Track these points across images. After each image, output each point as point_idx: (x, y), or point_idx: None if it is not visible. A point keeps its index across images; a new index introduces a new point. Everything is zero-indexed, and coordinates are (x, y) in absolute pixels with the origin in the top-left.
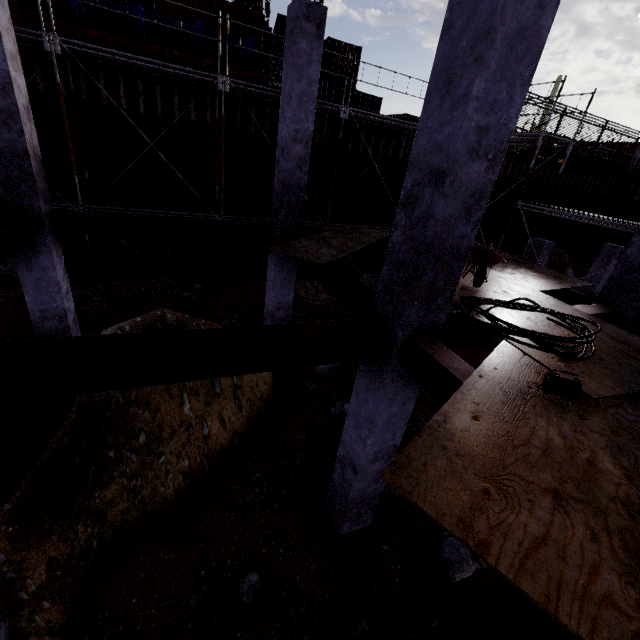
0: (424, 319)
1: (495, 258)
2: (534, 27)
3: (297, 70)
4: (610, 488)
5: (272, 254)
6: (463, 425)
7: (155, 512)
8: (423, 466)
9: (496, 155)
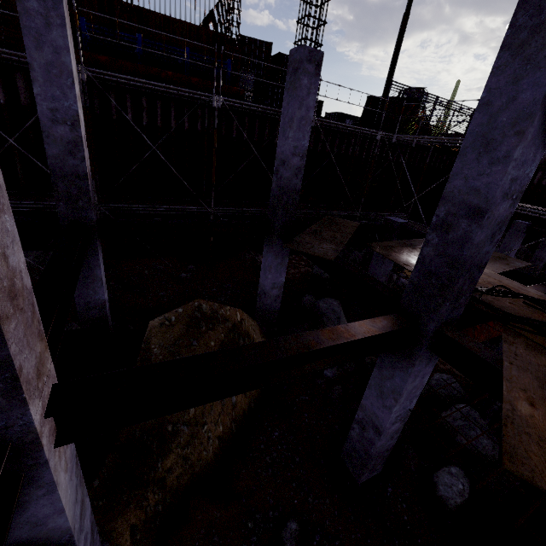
0: (449, 314)
1: None
2: None
3: (299, 100)
4: None
5: (269, 244)
6: (528, 411)
7: (199, 474)
8: (526, 453)
9: (517, 195)
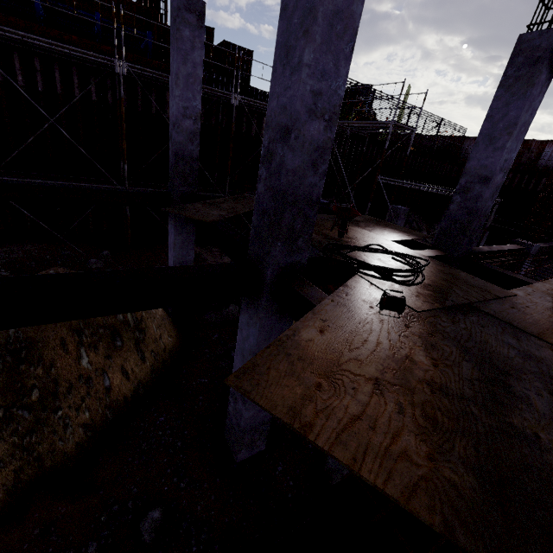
0: (288, 258)
1: (354, 214)
2: (348, 11)
3: (182, 54)
4: (420, 374)
5: (171, 218)
6: (309, 337)
7: (53, 467)
8: (266, 370)
9: (331, 117)
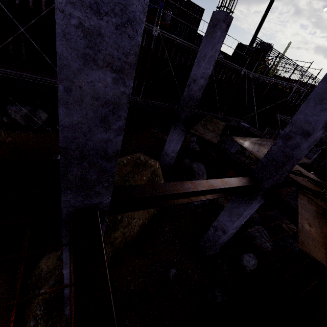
0: (276, 181)
1: None
2: None
3: (212, 45)
4: None
5: (175, 127)
6: (308, 228)
7: (128, 242)
8: (307, 244)
9: None
